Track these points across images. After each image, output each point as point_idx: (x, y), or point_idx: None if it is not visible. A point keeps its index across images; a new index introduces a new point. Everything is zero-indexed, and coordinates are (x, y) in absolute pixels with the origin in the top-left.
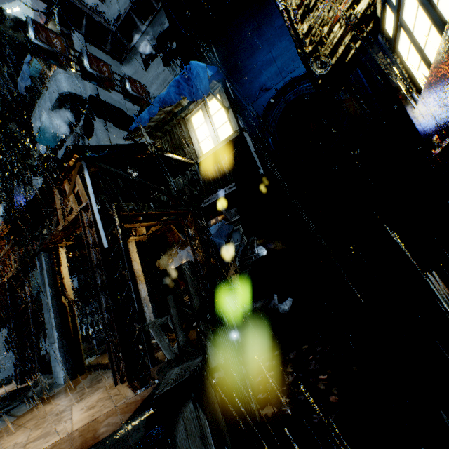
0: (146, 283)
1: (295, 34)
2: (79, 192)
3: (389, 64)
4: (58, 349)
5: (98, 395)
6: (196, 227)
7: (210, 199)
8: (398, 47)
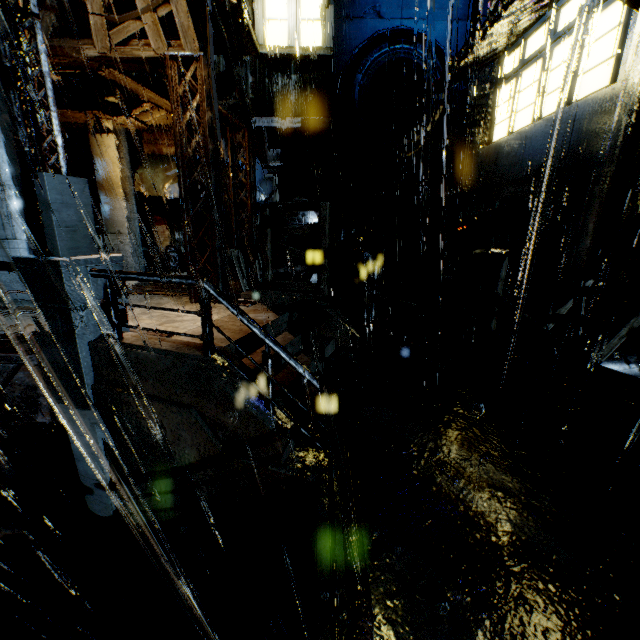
0: (125, 199)
1: (483, 33)
2: (178, 24)
3: (486, 95)
4: (28, 250)
5: (180, 306)
6: (250, 155)
7: (257, 120)
8: (501, 89)
